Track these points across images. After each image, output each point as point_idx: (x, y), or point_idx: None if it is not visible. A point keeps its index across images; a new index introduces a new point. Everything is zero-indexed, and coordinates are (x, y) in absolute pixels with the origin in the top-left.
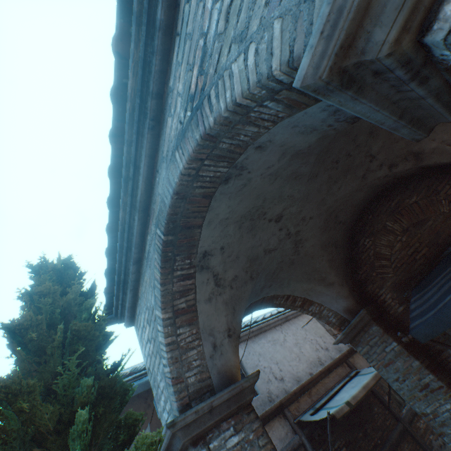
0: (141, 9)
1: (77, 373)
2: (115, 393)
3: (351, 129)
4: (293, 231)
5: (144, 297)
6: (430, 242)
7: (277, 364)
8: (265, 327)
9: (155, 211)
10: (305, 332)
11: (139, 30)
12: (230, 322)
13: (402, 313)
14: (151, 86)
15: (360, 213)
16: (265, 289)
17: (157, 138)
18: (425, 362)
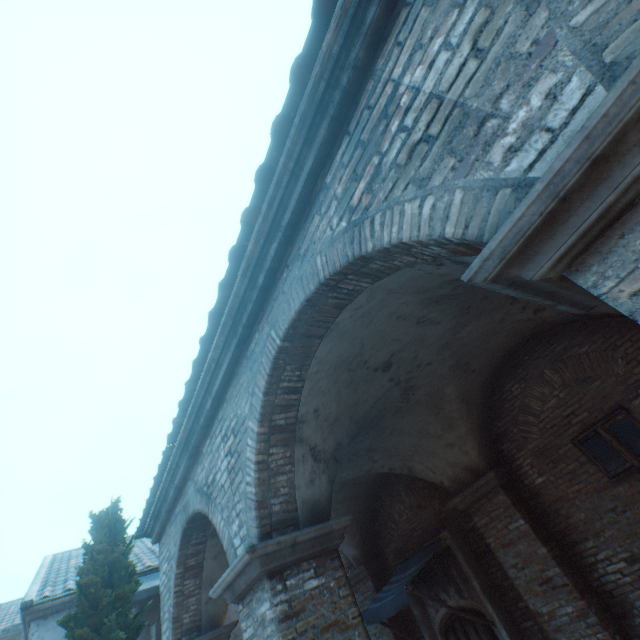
0: (193, 411)
1: (115, 619)
2: (134, 638)
3: (349, 451)
4: None
5: (169, 537)
6: (424, 526)
7: None
8: None
9: (185, 498)
10: None
11: (190, 417)
12: None
13: None
14: (193, 441)
15: (386, 472)
16: None
17: (194, 460)
18: (396, 627)
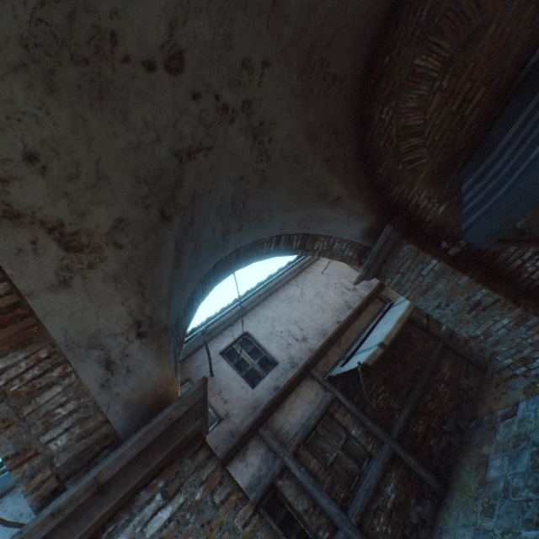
0: None
1: None
2: None
3: None
4: (234, 102)
5: None
6: (490, 72)
7: (296, 324)
8: (275, 286)
9: None
10: (327, 278)
11: None
12: (139, 310)
13: (443, 216)
14: None
15: (369, 57)
16: (233, 237)
17: None
18: (476, 275)
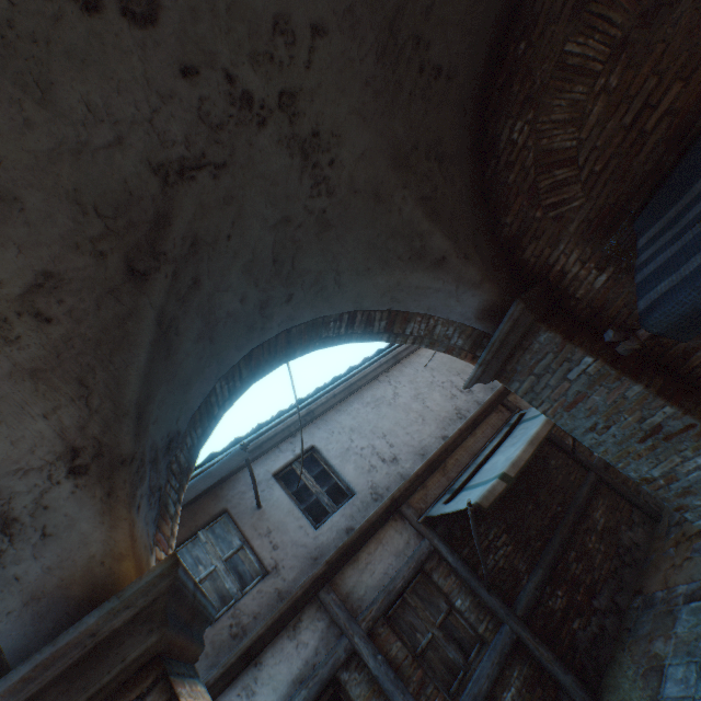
0: None
1: None
2: None
3: None
4: (263, 91)
5: None
6: (692, 57)
7: (384, 438)
8: (358, 382)
9: None
10: (431, 374)
11: None
12: (78, 429)
13: (604, 289)
14: None
15: (495, 43)
16: (278, 311)
17: None
18: (655, 383)
